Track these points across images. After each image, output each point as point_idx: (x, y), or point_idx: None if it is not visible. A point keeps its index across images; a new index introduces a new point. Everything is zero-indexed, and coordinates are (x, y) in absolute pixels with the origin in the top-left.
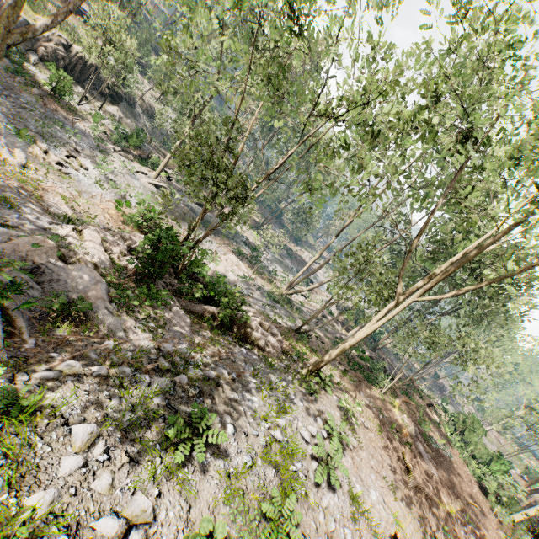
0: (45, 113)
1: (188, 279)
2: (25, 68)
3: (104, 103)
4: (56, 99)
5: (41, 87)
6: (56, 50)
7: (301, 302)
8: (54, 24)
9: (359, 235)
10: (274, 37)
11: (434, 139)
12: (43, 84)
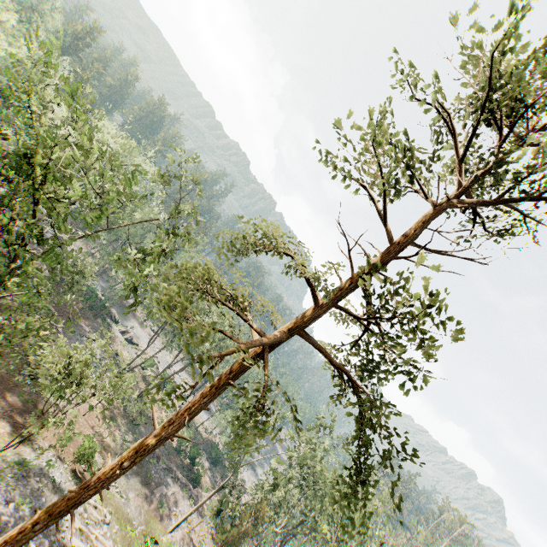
0: None
1: None
2: None
3: None
4: None
5: None
6: None
7: None
8: None
9: None
10: None
11: None
12: None
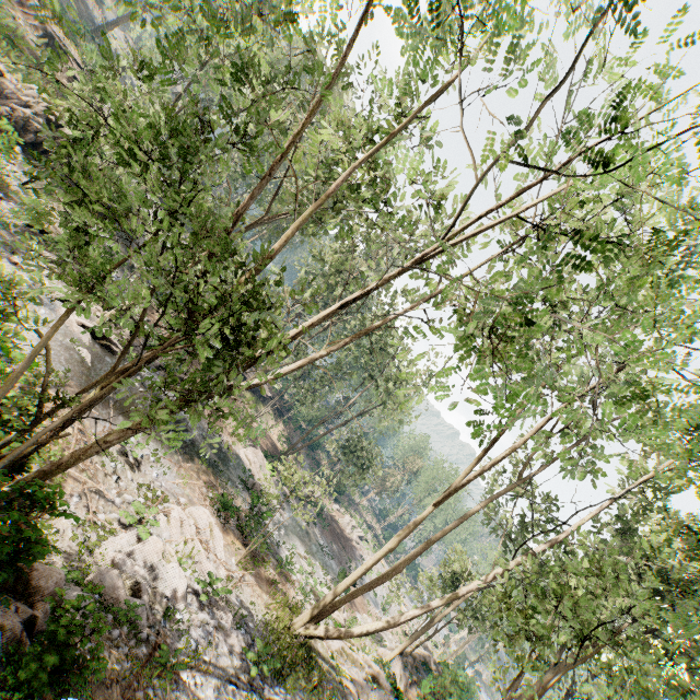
0: None
1: None
2: None
3: None
4: None
5: None
6: (32, 120)
7: (337, 663)
8: None
9: (480, 508)
10: None
11: None
12: None
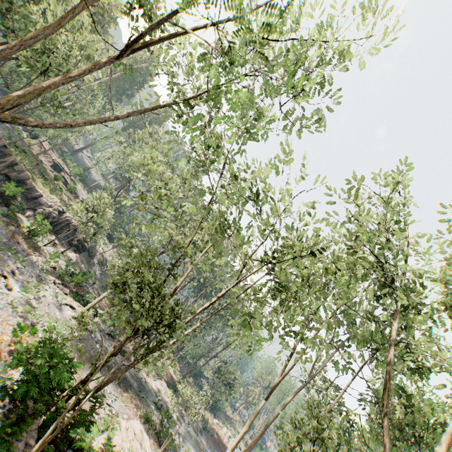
0: (7, 242)
1: (53, 451)
2: (17, 216)
3: (68, 249)
4: (27, 238)
5: (21, 228)
6: (52, 212)
7: None
8: (52, 126)
9: (291, 399)
10: (223, 199)
11: (366, 277)
12: (24, 227)
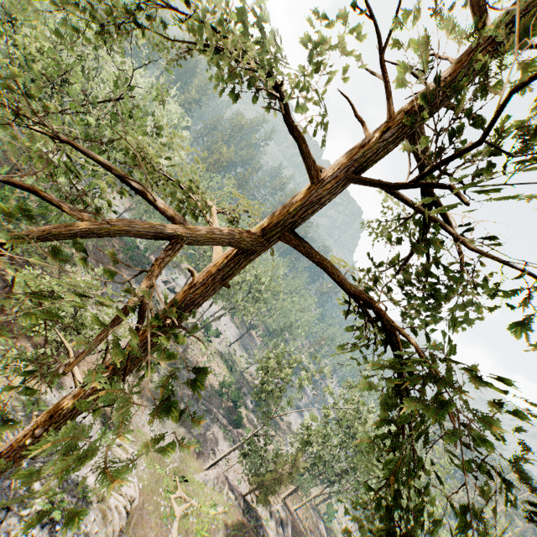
0: None
1: None
2: None
3: None
4: None
5: None
6: None
7: None
8: None
9: None
10: None
11: None
12: None
